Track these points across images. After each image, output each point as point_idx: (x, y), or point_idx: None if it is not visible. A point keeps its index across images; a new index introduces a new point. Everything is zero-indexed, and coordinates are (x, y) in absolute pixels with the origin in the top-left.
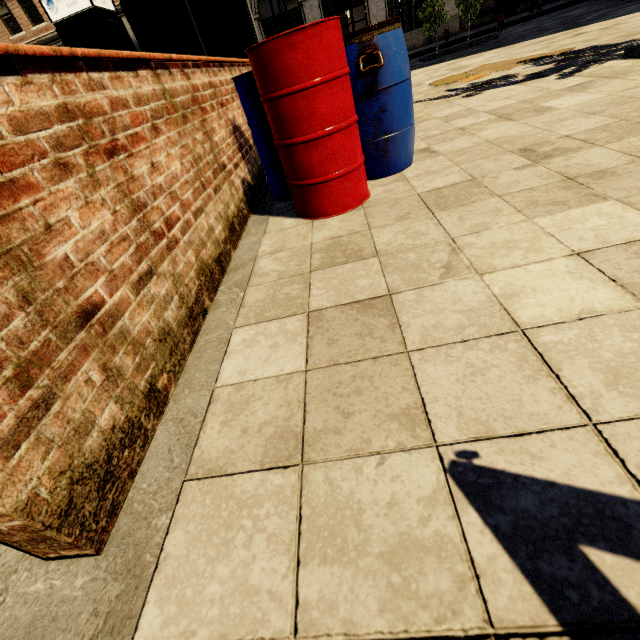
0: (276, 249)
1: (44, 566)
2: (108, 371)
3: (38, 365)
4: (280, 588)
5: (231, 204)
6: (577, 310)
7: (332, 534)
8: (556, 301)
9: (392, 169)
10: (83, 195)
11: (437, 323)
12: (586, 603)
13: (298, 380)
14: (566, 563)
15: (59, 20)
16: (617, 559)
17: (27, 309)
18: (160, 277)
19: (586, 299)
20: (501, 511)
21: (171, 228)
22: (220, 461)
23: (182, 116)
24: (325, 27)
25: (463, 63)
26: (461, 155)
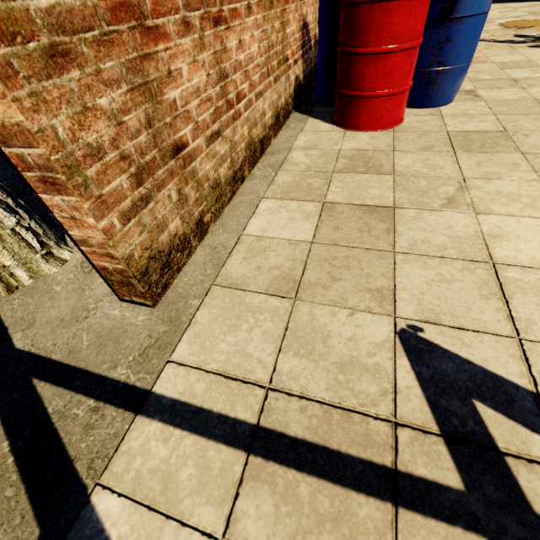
0: (309, 146)
1: (119, 303)
2: (180, 195)
3: (147, 172)
4: (265, 359)
5: (282, 96)
6: None
7: (306, 343)
8: (533, 251)
9: (432, 102)
10: (193, 53)
11: (425, 239)
12: (462, 427)
13: (304, 247)
14: (459, 405)
15: None
16: (495, 414)
17: (148, 130)
18: (223, 139)
19: None
20: (426, 366)
21: (239, 102)
22: (238, 280)
23: (270, 1)
24: None
25: None
26: (503, 106)
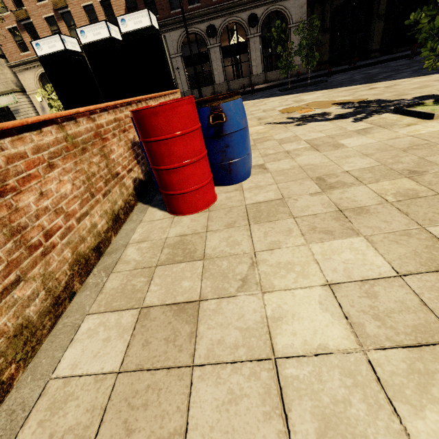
0: (142, 239)
1: None
2: None
3: None
4: None
5: (119, 200)
6: (316, 344)
7: None
8: (305, 331)
9: (235, 181)
10: None
11: (221, 338)
12: None
13: (109, 382)
14: None
15: (42, 55)
16: None
17: None
18: (28, 281)
19: (324, 333)
20: None
21: (50, 237)
22: None
23: (81, 149)
24: (179, 104)
25: (302, 97)
26: (281, 175)
